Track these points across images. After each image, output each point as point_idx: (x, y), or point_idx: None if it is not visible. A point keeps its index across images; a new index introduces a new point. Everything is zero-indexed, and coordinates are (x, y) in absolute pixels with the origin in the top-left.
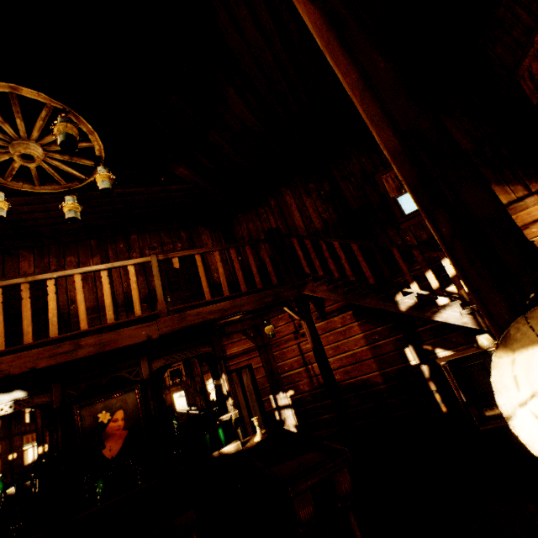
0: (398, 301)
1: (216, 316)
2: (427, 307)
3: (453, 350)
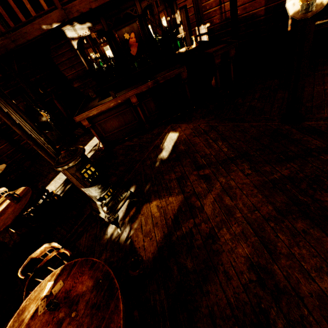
0: None
1: None
2: None
3: None
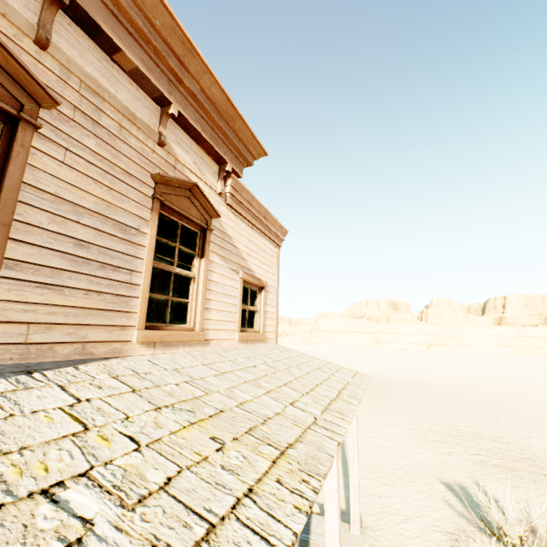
0: None
1: None
2: None
3: None
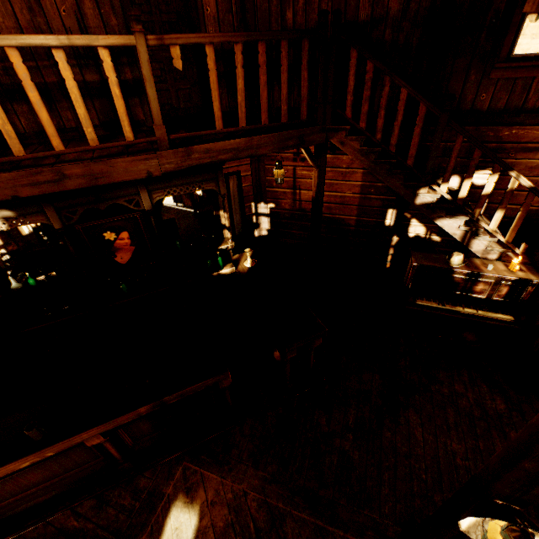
0: (419, 195)
1: (228, 157)
2: (438, 210)
3: (424, 225)
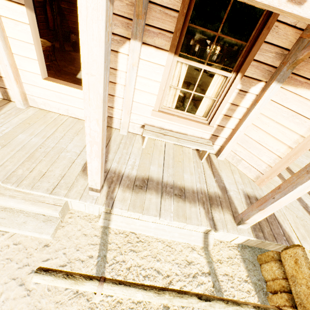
0: None
1: None
2: None
3: None
